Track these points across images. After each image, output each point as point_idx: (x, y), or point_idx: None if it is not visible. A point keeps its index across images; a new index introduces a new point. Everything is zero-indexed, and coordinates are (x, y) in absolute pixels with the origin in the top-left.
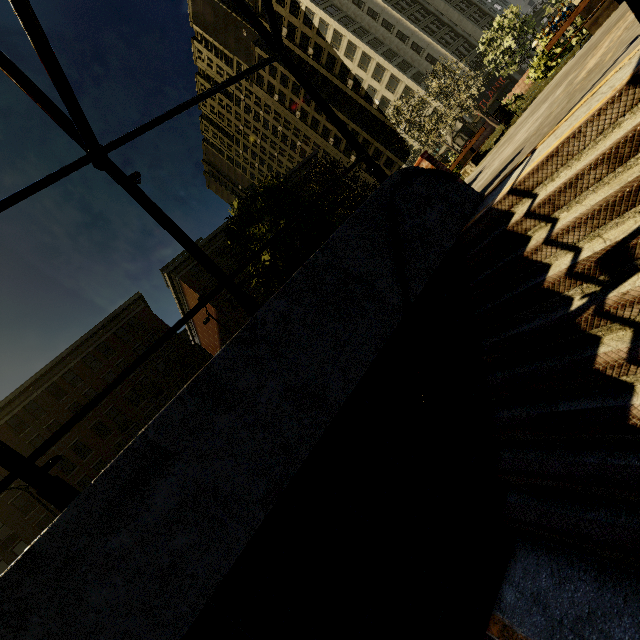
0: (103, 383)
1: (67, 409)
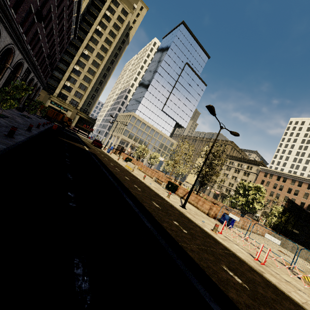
0: None
1: None
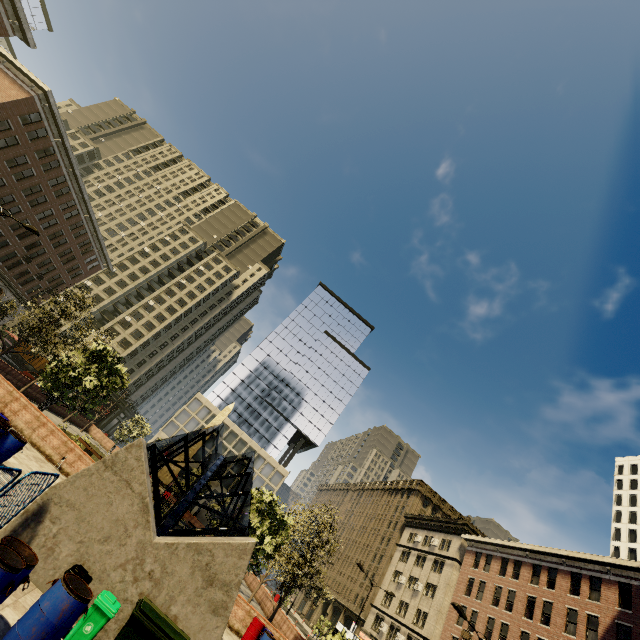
0: None
1: None
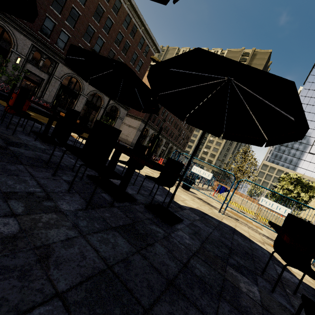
0: (117, 32)
1: (98, 3)
